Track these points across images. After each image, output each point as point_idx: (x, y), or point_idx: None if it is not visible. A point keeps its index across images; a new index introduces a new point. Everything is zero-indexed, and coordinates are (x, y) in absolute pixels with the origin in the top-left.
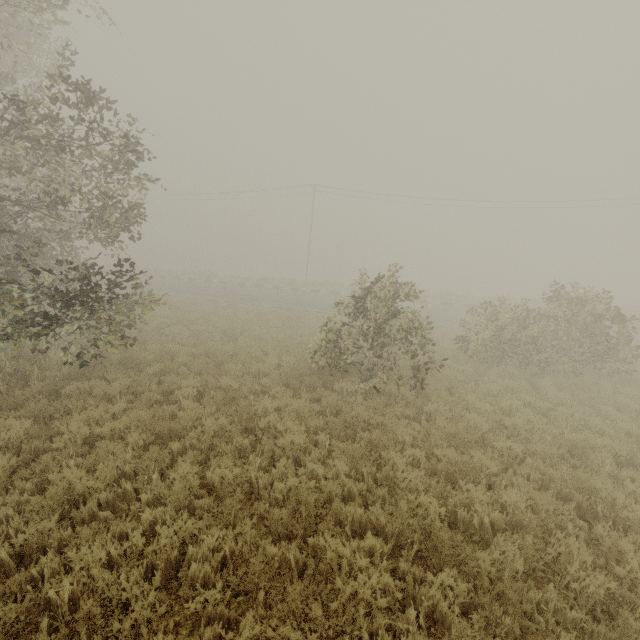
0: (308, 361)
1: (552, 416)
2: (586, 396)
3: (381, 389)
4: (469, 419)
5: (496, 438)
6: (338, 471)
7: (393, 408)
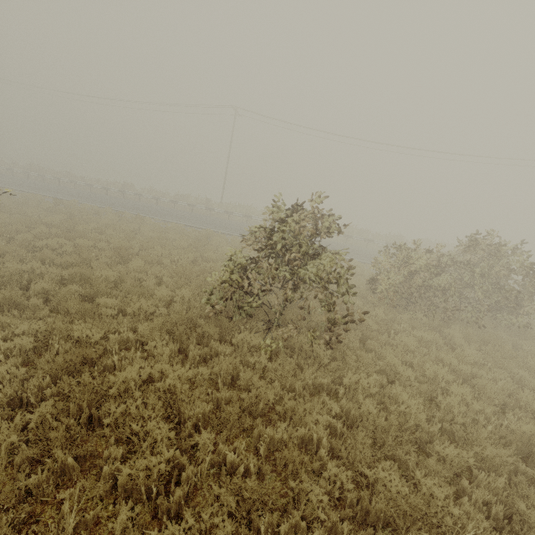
0: (204, 302)
1: (476, 385)
2: (499, 355)
3: (289, 339)
4: (395, 395)
5: (431, 428)
6: (218, 534)
7: (304, 374)
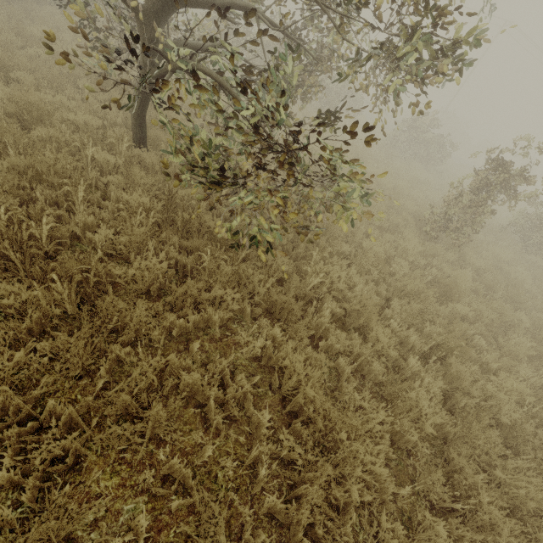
0: None
1: None
2: None
3: None
4: None
5: None
6: None
7: None
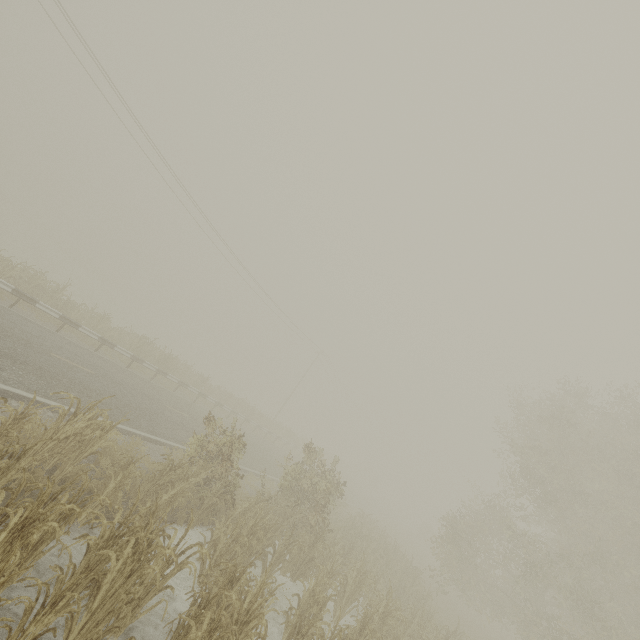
0: None
1: None
2: None
3: None
4: None
5: None
6: None
7: None
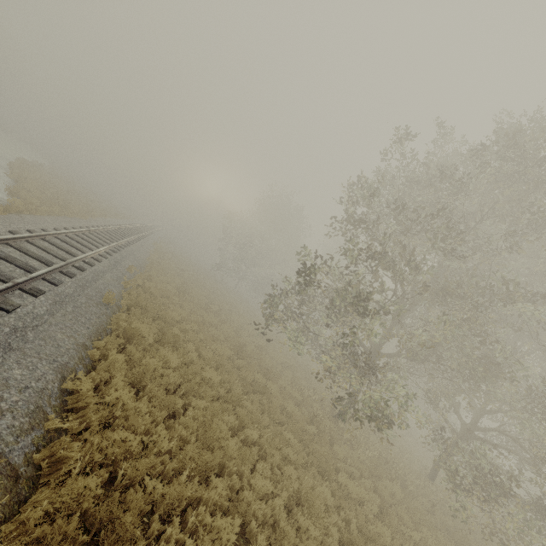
0: None
1: None
2: None
3: None
4: None
5: None
6: None
7: None
